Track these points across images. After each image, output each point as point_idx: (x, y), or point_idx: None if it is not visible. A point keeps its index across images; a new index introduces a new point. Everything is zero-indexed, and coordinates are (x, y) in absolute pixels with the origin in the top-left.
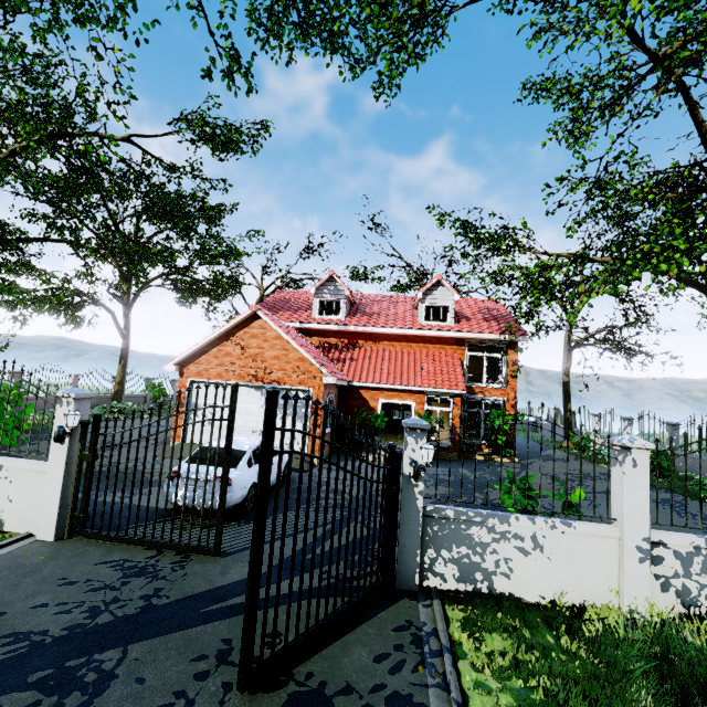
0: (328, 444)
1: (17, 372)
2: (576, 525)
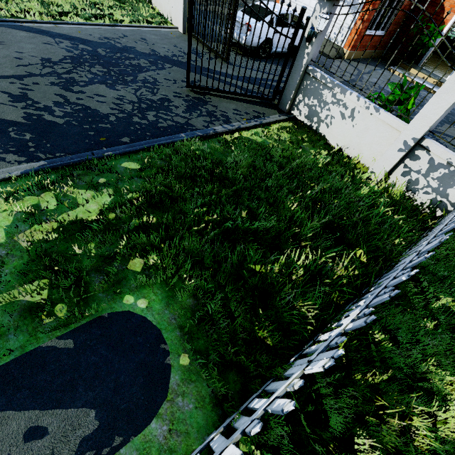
0: (373, 48)
1: None
2: (381, 112)
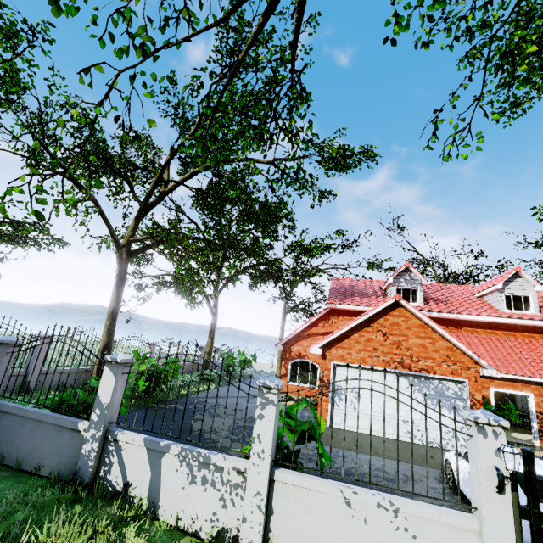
0: None
1: (153, 344)
2: None
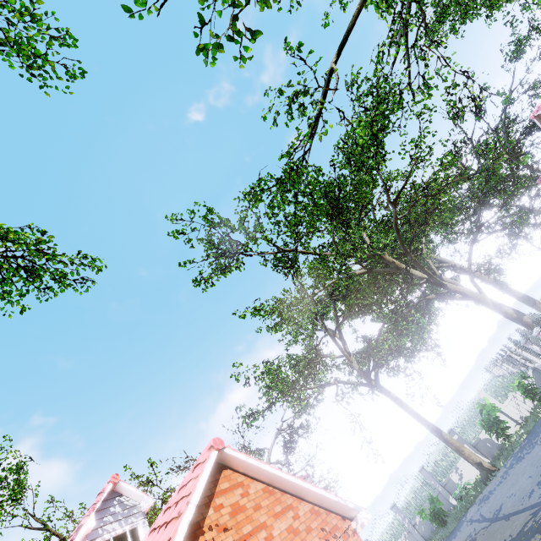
0: None
1: None
2: None
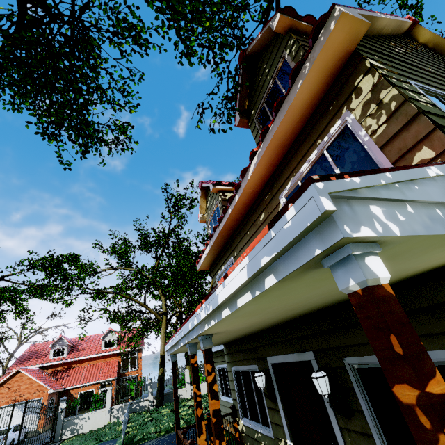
0: (50, 423)
1: None
2: (97, 410)
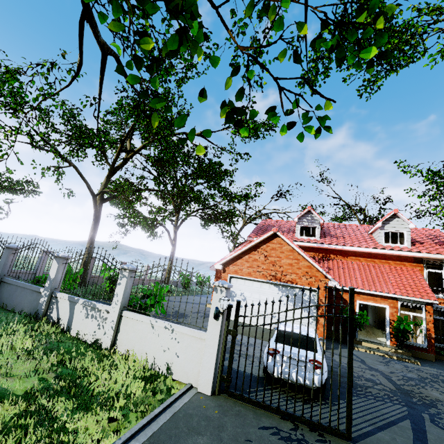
0: None
1: (124, 263)
2: None
